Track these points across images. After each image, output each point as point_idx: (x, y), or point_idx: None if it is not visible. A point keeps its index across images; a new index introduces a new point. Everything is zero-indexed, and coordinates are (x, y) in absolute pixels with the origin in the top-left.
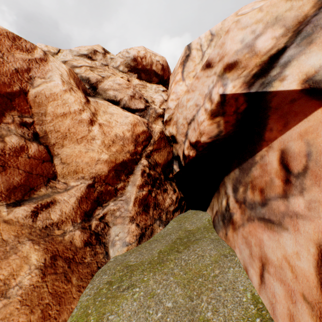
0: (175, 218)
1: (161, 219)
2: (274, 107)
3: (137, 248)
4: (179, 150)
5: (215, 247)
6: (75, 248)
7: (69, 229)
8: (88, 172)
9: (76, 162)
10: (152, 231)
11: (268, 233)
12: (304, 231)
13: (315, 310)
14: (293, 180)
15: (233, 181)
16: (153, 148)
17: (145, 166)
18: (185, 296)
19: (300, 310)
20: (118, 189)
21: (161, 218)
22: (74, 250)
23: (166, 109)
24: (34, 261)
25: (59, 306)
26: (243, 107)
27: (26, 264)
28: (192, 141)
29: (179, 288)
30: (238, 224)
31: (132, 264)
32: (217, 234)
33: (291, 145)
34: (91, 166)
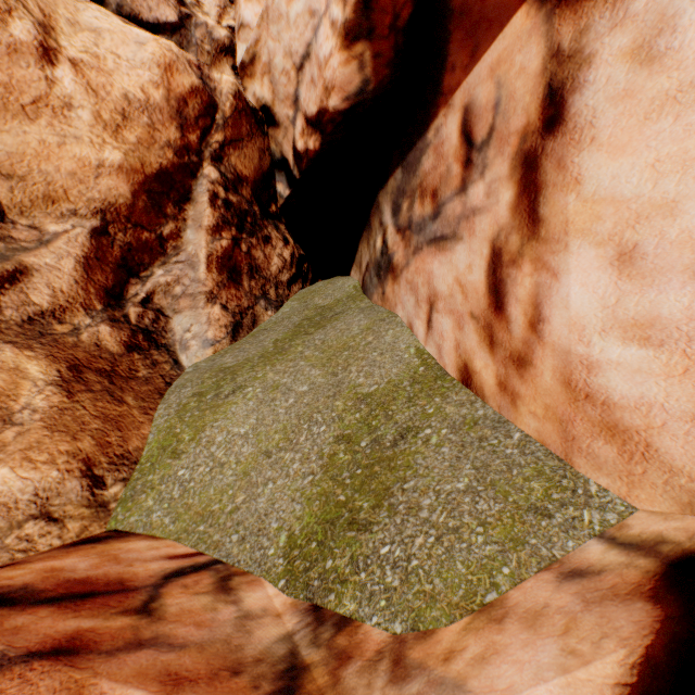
0: (294, 296)
1: (267, 297)
2: (459, 12)
3: (233, 347)
4: (284, 145)
5: (366, 314)
6: (111, 355)
7: (83, 322)
8: (82, 198)
9: (43, 174)
10: (255, 320)
11: (440, 258)
12: (480, 231)
13: (480, 322)
14: (475, 158)
15: (393, 196)
16: (225, 138)
17: (215, 184)
18: (327, 375)
19: (467, 332)
20: (167, 239)
21: (268, 295)
22: (110, 359)
23: (237, 29)
24: (39, 375)
25: (120, 432)
26: (406, 13)
27: (24, 380)
28: (311, 113)
29: (317, 369)
30: (400, 267)
31: (230, 365)
32: (370, 302)
33: (478, 94)
34: (87, 182)
